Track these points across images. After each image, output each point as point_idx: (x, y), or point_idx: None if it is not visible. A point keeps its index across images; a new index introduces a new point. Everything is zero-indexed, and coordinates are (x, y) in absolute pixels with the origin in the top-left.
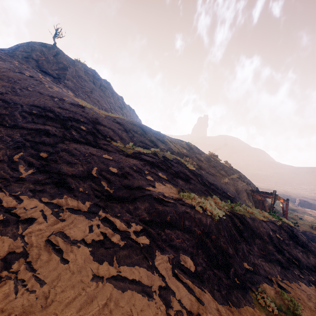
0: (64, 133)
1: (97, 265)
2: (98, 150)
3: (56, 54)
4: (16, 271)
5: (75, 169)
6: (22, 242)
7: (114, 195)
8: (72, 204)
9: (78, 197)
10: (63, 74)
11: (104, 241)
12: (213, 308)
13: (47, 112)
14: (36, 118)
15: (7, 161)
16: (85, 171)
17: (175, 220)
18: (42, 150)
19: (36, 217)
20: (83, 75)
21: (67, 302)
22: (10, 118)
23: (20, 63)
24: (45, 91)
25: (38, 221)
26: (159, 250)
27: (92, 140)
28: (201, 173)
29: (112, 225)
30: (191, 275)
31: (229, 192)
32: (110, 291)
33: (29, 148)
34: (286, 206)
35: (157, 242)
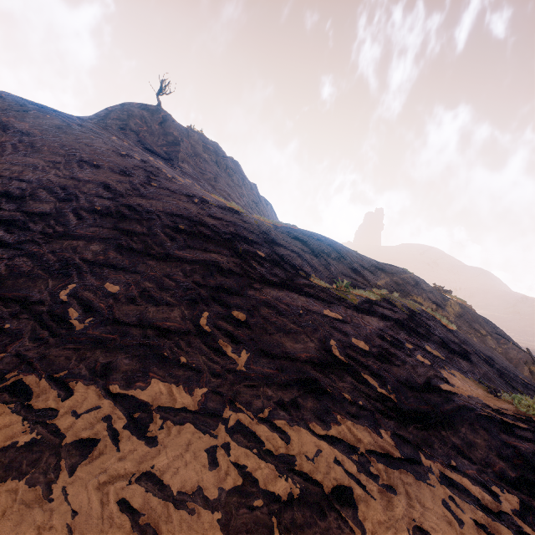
0: (243, 267)
1: None
2: (307, 299)
3: (163, 121)
4: None
5: (304, 346)
6: None
7: (405, 409)
8: (366, 440)
9: (357, 417)
10: (175, 153)
11: None
12: None
13: (199, 227)
14: (190, 239)
15: (196, 332)
16: (321, 350)
17: None
18: (231, 304)
19: (345, 484)
20: (202, 152)
21: None
22: (153, 240)
23: (119, 138)
24: (173, 185)
25: (359, 497)
26: None
27: (284, 278)
28: (461, 334)
29: (471, 497)
30: None
31: (517, 372)
32: None
33: (210, 302)
34: None
35: None
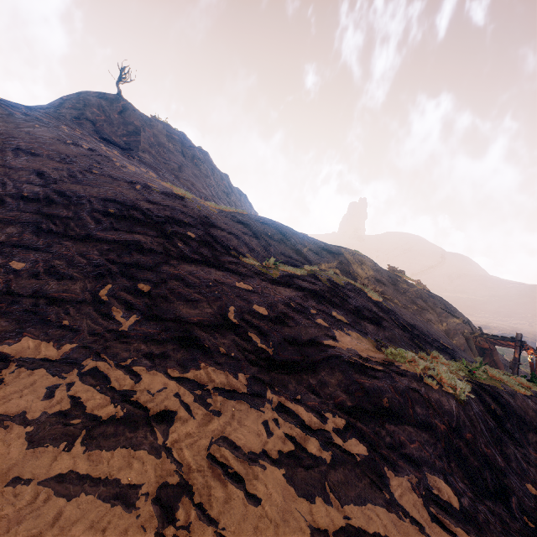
0: (165, 246)
1: (306, 505)
2: (224, 274)
3: (123, 110)
4: (186, 526)
5: (201, 311)
6: (172, 461)
7: (277, 359)
8: (219, 380)
9: (222, 365)
10: (135, 143)
11: (298, 452)
12: None
13: (131, 211)
14: (117, 222)
15: (91, 301)
16: (217, 314)
17: (397, 405)
18: (140, 278)
19: (173, 410)
20: (166, 142)
21: None
22: (76, 223)
23: (71, 128)
24: (117, 173)
25: (180, 418)
26: (389, 466)
27: (209, 256)
28: (391, 306)
29: (297, 420)
30: (458, 516)
31: (442, 339)
32: None
33: (118, 276)
34: None
35: (380, 451)
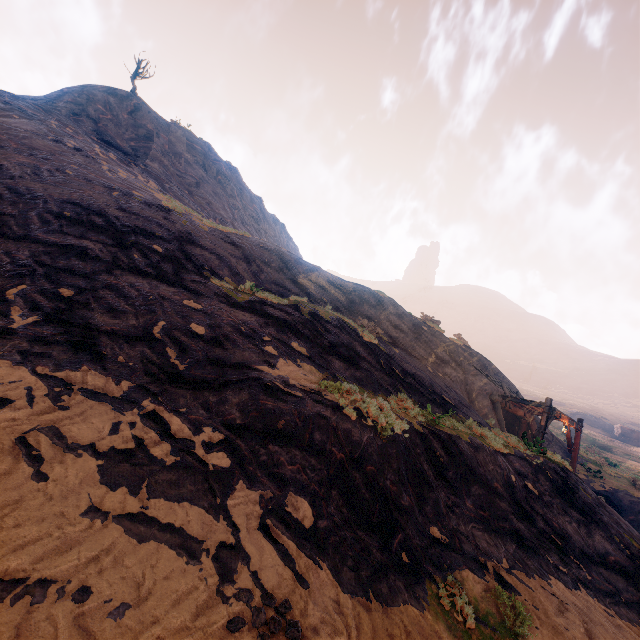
0: (116, 256)
1: (103, 491)
2: (176, 291)
3: (134, 110)
4: None
5: (121, 322)
6: None
7: (185, 375)
8: (93, 383)
9: (110, 371)
10: (144, 149)
11: (136, 452)
12: (327, 597)
13: (92, 216)
14: (69, 226)
15: None
16: (140, 327)
17: (293, 428)
18: (66, 283)
19: (13, 399)
20: (184, 152)
21: (19, 544)
22: (17, 222)
23: (63, 124)
24: (98, 176)
25: (14, 406)
26: (247, 480)
27: (170, 272)
28: (392, 351)
29: (162, 427)
30: (300, 533)
31: (448, 394)
32: (114, 538)
33: (41, 279)
34: (577, 434)
35: (247, 466)
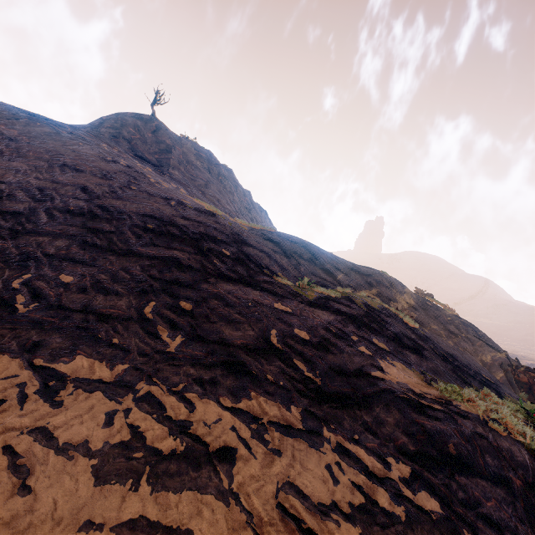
0: (203, 263)
1: None
2: (262, 294)
3: (156, 129)
4: None
5: (243, 334)
6: (241, 510)
7: (327, 390)
8: (273, 413)
9: (273, 395)
10: (166, 160)
11: (369, 506)
12: None
13: (168, 227)
14: (156, 238)
15: (137, 318)
16: (260, 338)
17: (466, 454)
18: (181, 296)
19: (233, 446)
20: (194, 160)
21: None
22: (118, 238)
23: (110, 146)
24: (153, 189)
25: (241, 456)
26: (468, 528)
27: (245, 274)
28: (426, 332)
29: (360, 464)
30: None
31: (483, 371)
32: None
33: (161, 293)
34: None
35: (455, 508)
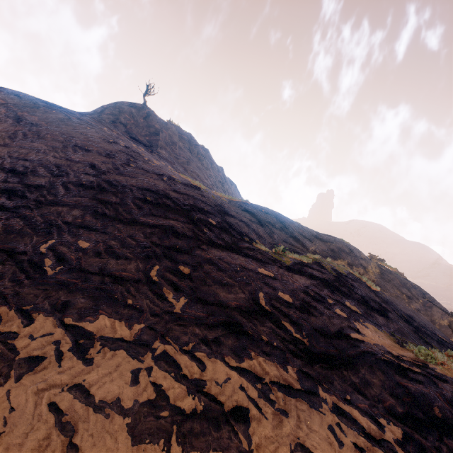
0: (195, 231)
1: None
2: (246, 259)
3: (147, 116)
4: None
5: (236, 296)
6: None
7: (315, 351)
8: (273, 373)
9: (269, 355)
10: (155, 141)
11: None
12: None
13: (163, 199)
14: (154, 208)
15: (145, 281)
16: (250, 300)
17: (451, 417)
18: (179, 261)
19: (244, 406)
20: (178, 141)
21: None
22: (123, 208)
23: (110, 129)
24: (148, 166)
25: (253, 416)
26: None
27: (230, 242)
28: (385, 295)
29: (357, 426)
30: None
31: (437, 331)
32: None
33: (162, 258)
34: None
35: None
